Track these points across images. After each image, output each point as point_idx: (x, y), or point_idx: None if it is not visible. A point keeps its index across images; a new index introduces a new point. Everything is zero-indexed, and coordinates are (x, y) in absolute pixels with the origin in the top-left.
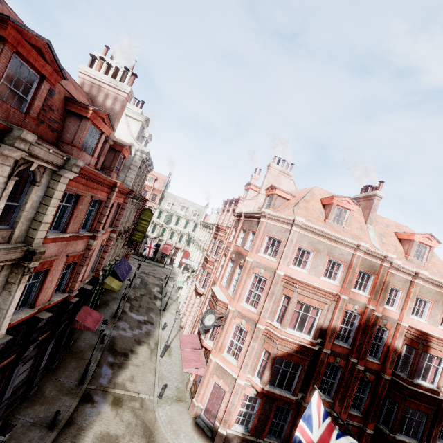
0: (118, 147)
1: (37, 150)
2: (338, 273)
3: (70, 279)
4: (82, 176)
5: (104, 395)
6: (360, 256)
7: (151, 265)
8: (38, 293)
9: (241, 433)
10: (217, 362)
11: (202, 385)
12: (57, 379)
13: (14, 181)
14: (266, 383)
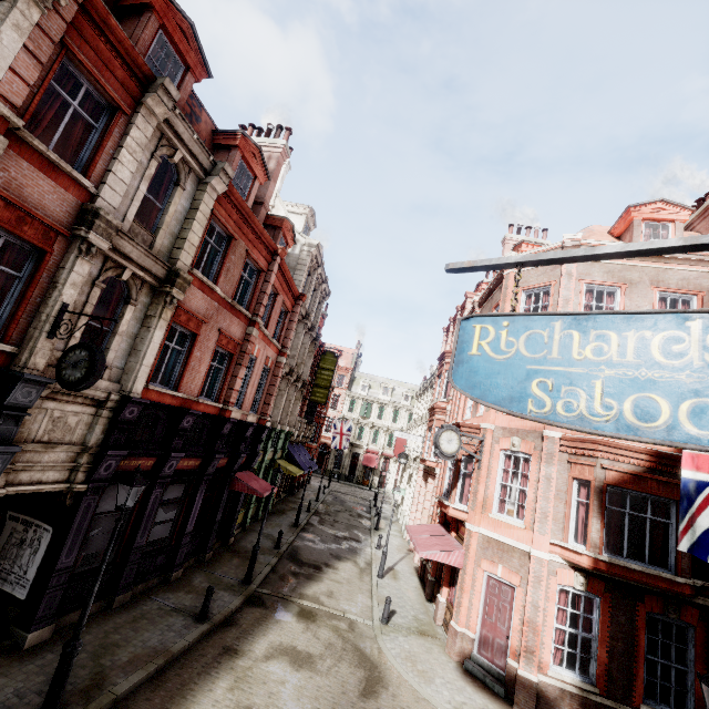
0: (278, 223)
1: (181, 129)
2: None
3: (224, 382)
4: (233, 207)
5: (285, 603)
6: None
7: (348, 486)
8: (183, 370)
9: (576, 687)
10: (483, 533)
11: (462, 587)
12: (210, 572)
13: (157, 163)
14: (600, 546)
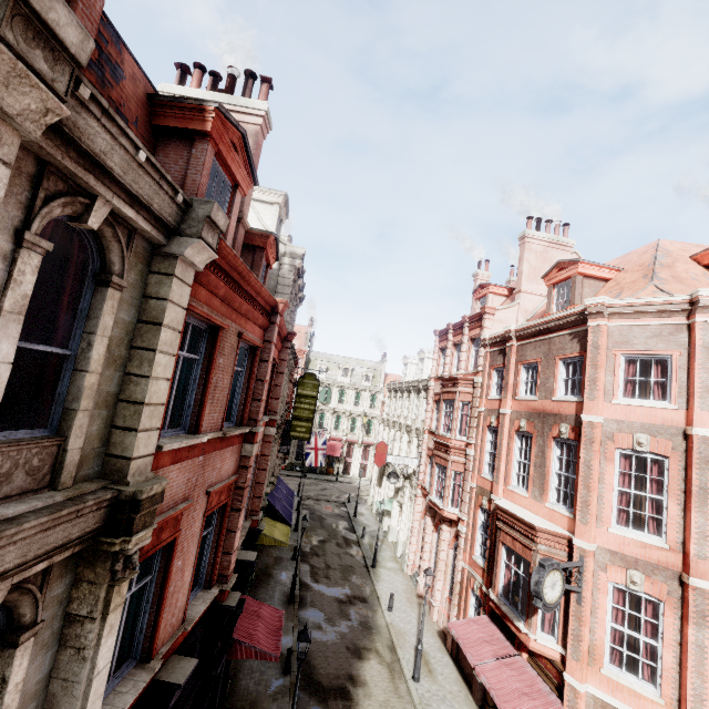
0: (258, 240)
1: (101, 140)
2: None
3: (217, 551)
4: (218, 273)
5: None
6: None
7: (314, 481)
8: (156, 615)
9: None
10: (594, 694)
11: None
12: None
13: (37, 254)
14: None
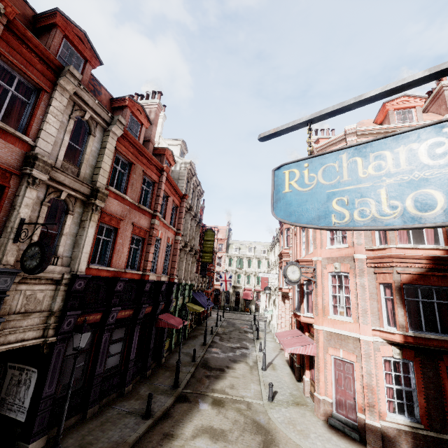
0: (162, 151)
1: (86, 97)
2: None
3: (141, 257)
4: (129, 144)
5: (202, 397)
6: None
7: (236, 314)
8: (112, 253)
9: (408, 426)
10: (326, 330)
11: (318, 369)
12: (151, 384)
13: (73, 121)
14: (406, 326)
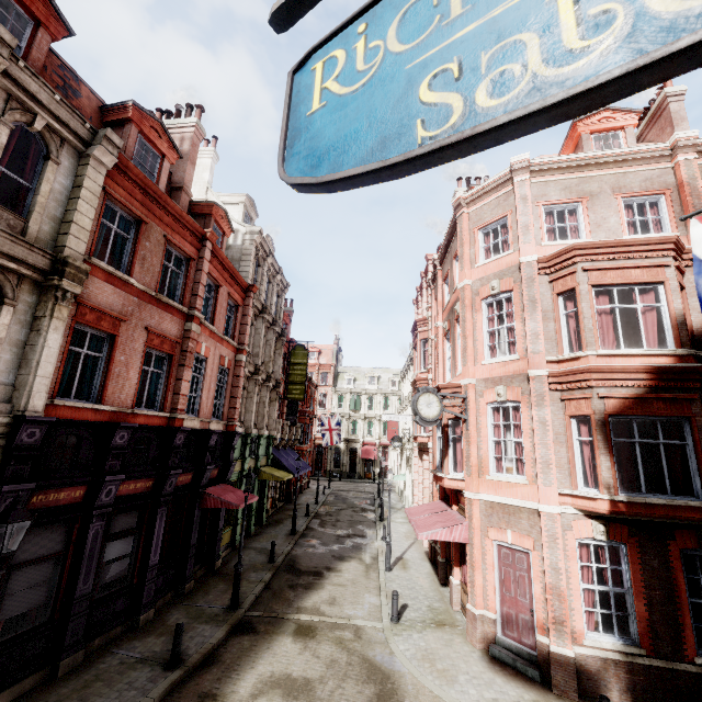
0: (206, 210)
1: (34, 87)
2: (661, 218)
3: (167, 388)
4: (134, 185)
5: (279, 623)
6: (690, 160)
7: (351, 483)
8: (105, 379)
9: (619, 653)
10: (484, 499)
11: (473, 564)
12: (190, 605)
13: (8, 130)
14: (614, 485)
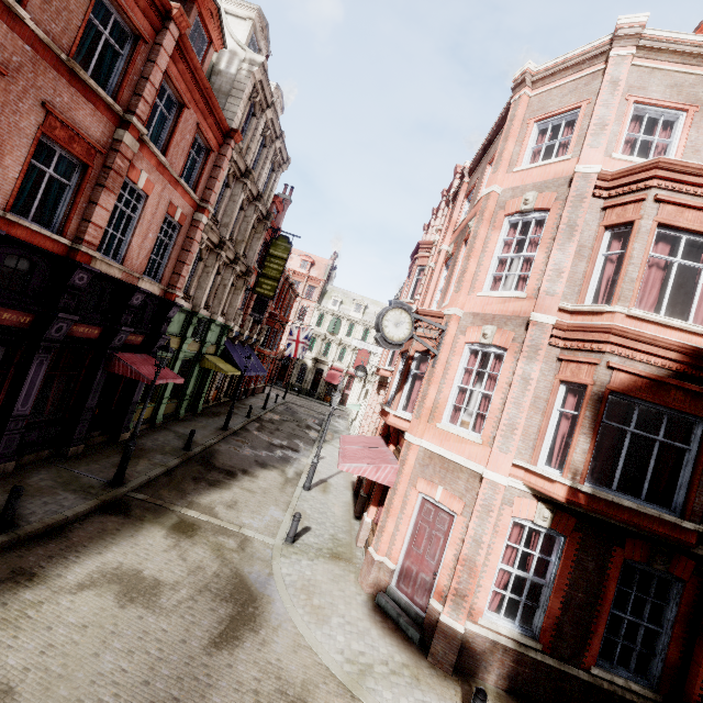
0: None
1: None
2: None
3: (72, 207)
4: None
5: (160, 513)
6: None
7: (308, 400)
8: None
9: (513, 641)
10: (425, 447)
11: (389, 510)
12: (67, 469)
13: None
14: (583, 472)
